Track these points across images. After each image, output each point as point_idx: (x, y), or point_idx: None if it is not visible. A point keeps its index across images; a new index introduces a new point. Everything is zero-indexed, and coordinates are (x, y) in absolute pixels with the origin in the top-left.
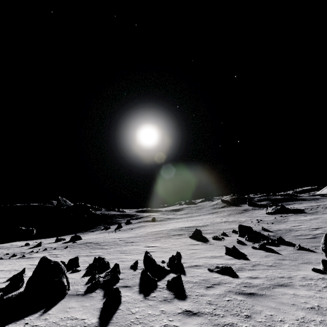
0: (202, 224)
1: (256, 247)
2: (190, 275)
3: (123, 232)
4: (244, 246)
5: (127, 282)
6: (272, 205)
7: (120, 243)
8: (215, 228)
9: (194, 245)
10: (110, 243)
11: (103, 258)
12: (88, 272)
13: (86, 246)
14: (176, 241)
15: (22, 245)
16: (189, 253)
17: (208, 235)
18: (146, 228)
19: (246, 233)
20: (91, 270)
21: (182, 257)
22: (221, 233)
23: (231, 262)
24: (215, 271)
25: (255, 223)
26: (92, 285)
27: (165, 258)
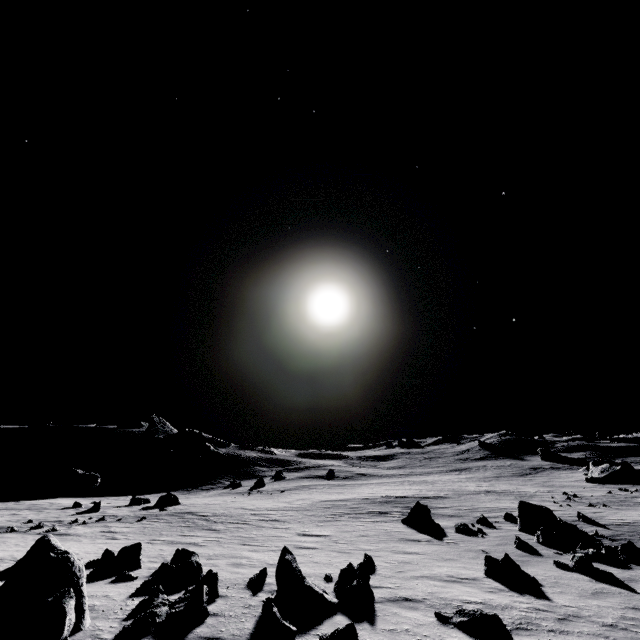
0: (434, 492)
1: (566, 563)
2: (387, 626)
3: (265, 497)
4: (536, 558)
5: (224, 628)
6: (599, 460)
7: (250, 520)
8: (463, 504)
9: (411, 542)
10: (230, 519)
11: (193, 553)
12: (151, 584)
13: (182, 519)
14: (369, 529)
15: (69, 506)
16: (395, 561)
17: (445, 520)
18: (312, 491)
19: (537, 525)
20: (158, 579)
21: (377, 570)
22: (477, 518)
23: (500, 600)
24: (455, 623)
25: (559, 500)
26: (134, 626)
27: (335, 569)
